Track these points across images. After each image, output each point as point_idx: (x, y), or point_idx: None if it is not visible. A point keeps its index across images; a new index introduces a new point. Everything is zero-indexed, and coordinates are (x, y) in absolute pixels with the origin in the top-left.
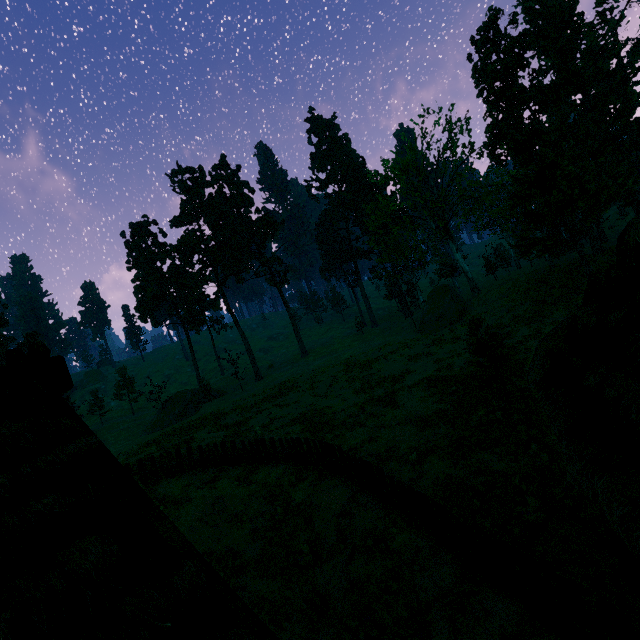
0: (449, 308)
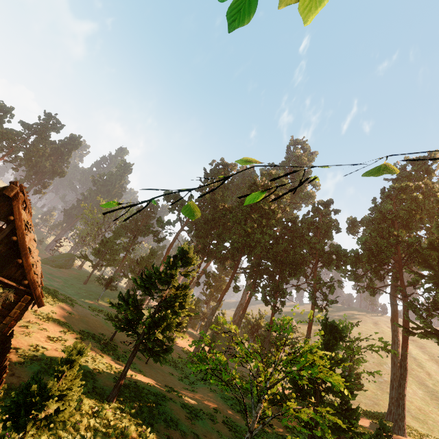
0: (60, 261)
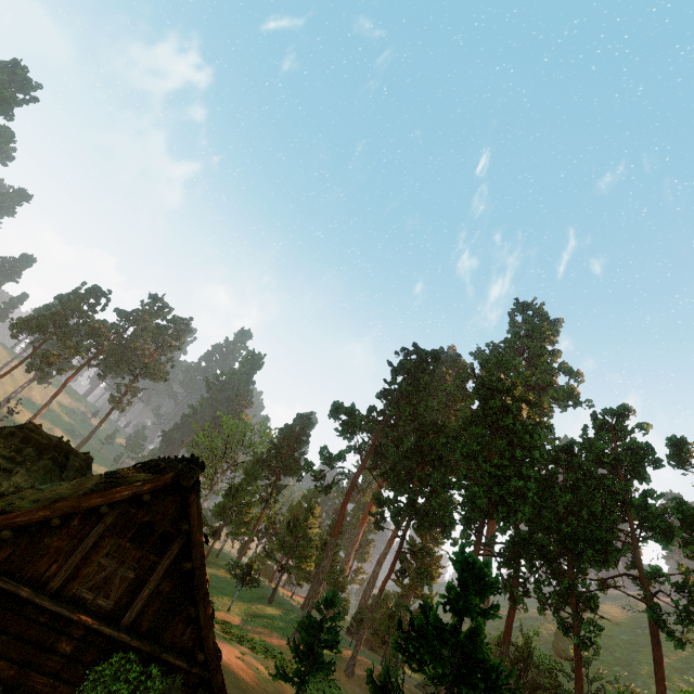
0: None
